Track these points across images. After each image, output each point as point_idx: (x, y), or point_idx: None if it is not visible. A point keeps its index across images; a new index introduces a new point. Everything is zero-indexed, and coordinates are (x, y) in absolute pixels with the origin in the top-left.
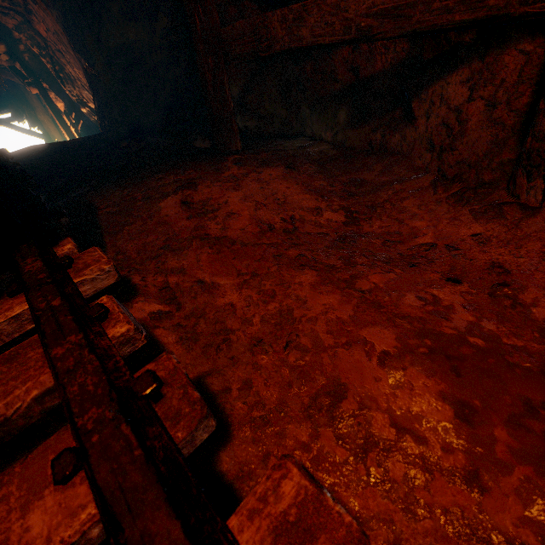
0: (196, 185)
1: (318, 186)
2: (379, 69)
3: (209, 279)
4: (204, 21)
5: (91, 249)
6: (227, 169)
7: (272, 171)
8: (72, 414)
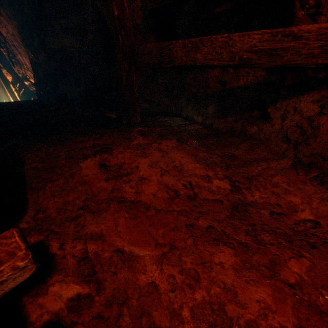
0: (111, 149)
1: (203, 156)
2: (241, 84)
3: (128, 248)
4: (125, 40)
5: (7, 232)
6: (134, 138)
7: (168, 143)
8: None
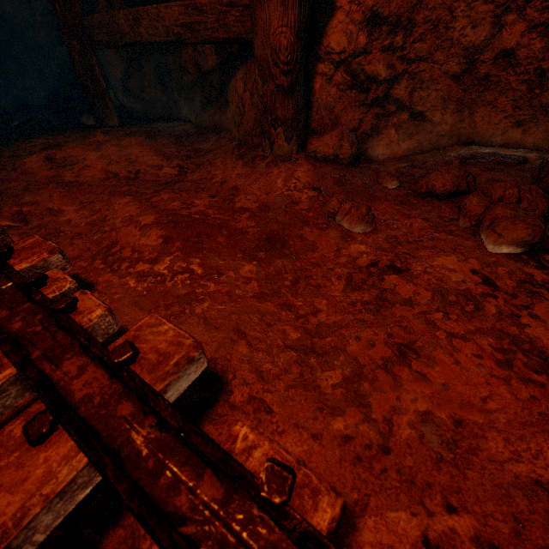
0: (62, 147)
1: (168, 152)
2: (210, 66)
3: (58, 208)
4: (65, 9)
5: None
6: (95, 136)
7: (133, 140)
8: None
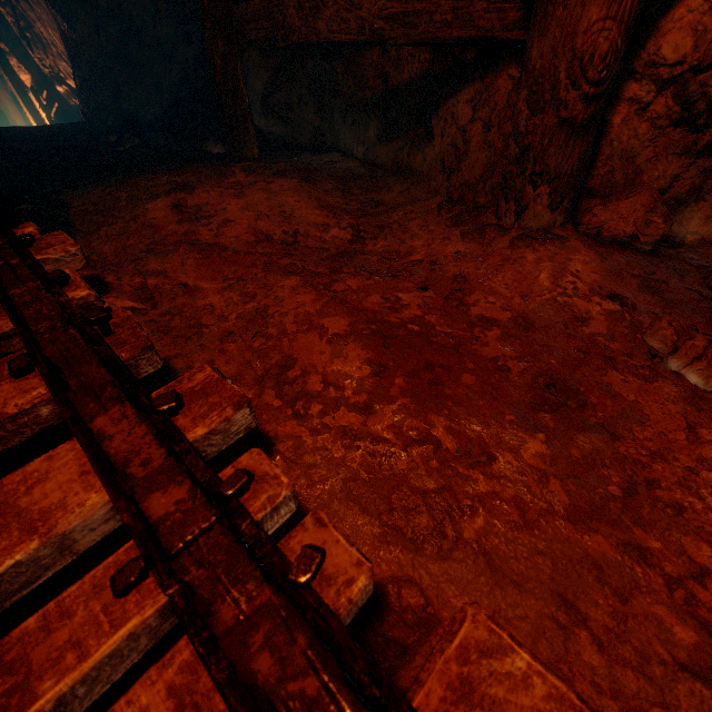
0: (193, 189)
1: (333, 203)
2: (406, 79)
3: (193, 283)
4: None
5: (57, 232)
6: (234, 175)
7: (285, 182)
8: (28, 325)
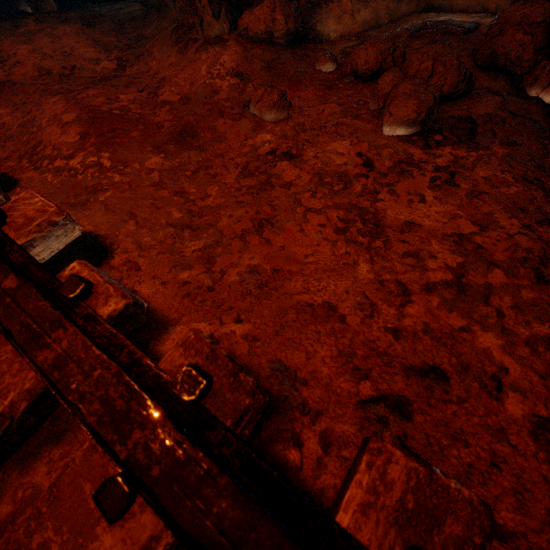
0: None
1: (107, 41)
2: None
3: None
4: None
5: None
6: (26, 25)
7: (68, 28)
8: None
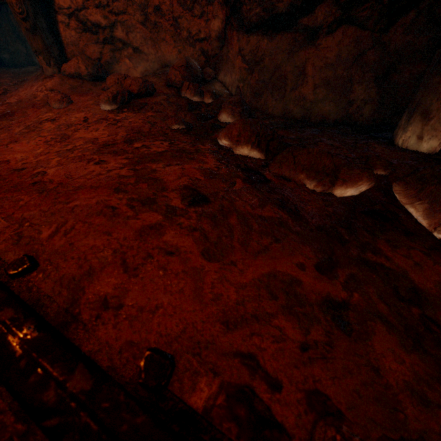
0: None
1: (3, 82)
2: None
3: None
4: None
5: None
6: None
7: None
8: None
